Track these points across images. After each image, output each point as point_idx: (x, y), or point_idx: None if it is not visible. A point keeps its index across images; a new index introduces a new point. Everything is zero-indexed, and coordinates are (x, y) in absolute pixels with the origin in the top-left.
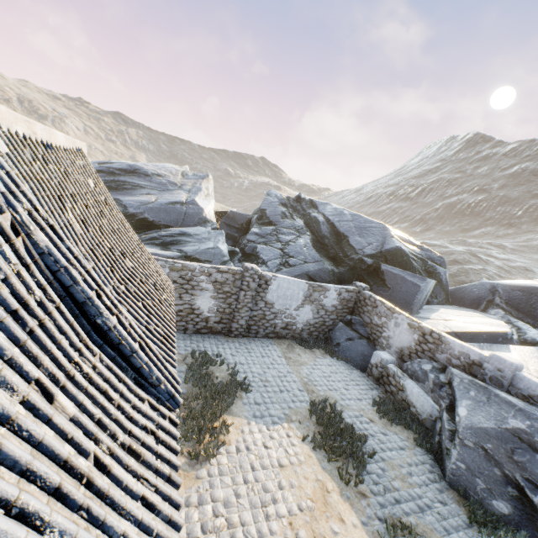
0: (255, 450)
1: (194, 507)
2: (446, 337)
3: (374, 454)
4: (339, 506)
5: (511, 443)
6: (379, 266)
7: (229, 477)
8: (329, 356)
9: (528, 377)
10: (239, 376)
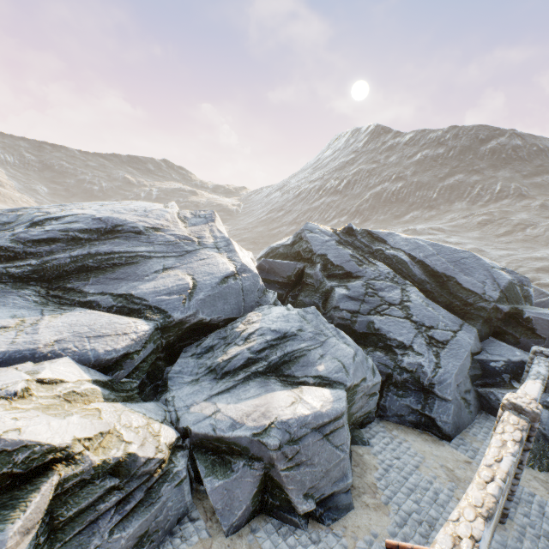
0: None
1: None
2: None
3: None
4: None
5: None
6: (519, 313)
7: None
8: None
9: None
10: None
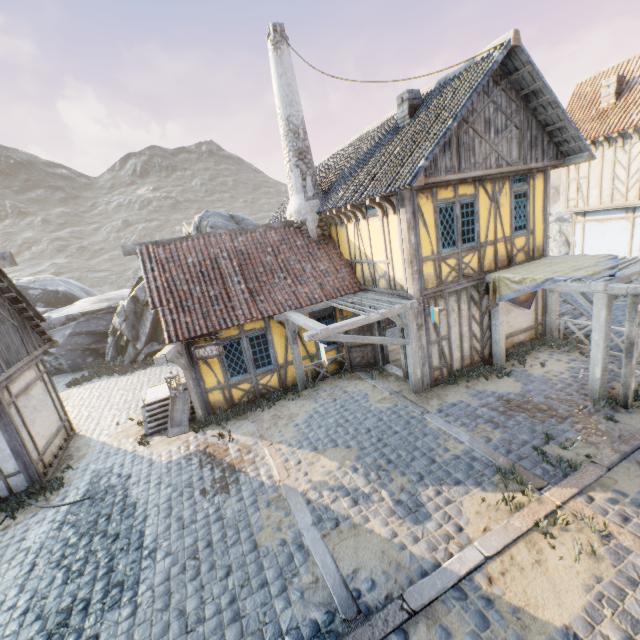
0: None
1: None
2: None
3: None
4: None
5: (74, 339)
6: None
7: None
8: None
9: (57, 317)
10: None
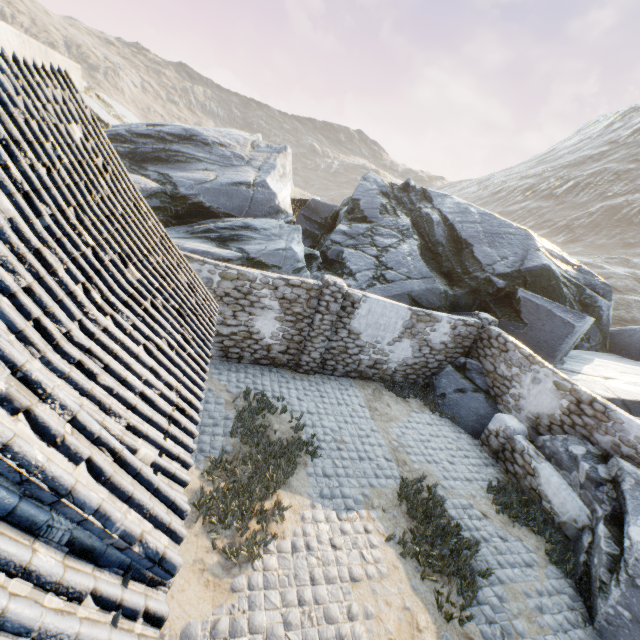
0: (319, 550)
1: (223, 639)
2: (618, 412)
3: (489, 574)
4: None
5: None
6: (514, 292)
7: (278, 592)
8: (429, 411)
9: None
10: (305, 431)
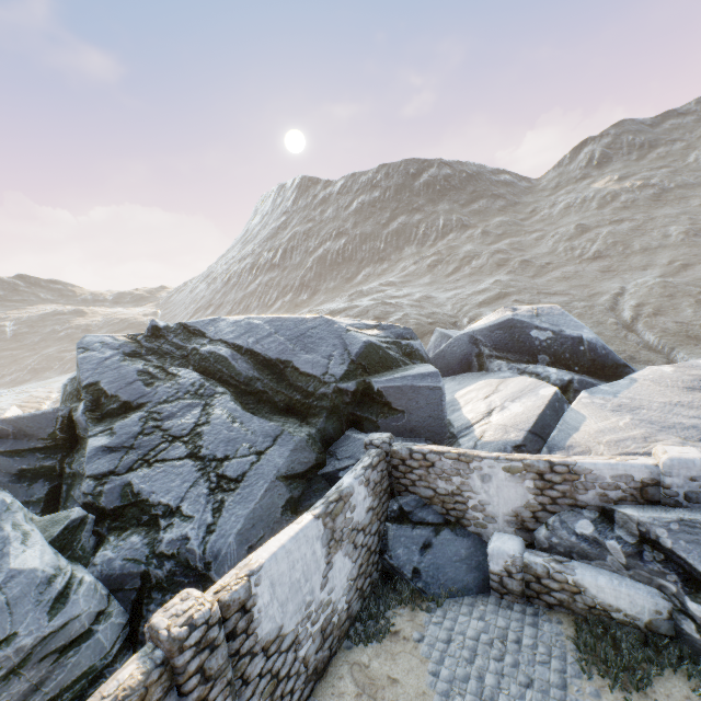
0: None
1: None
2: (580, 463)
3: None
4: None
5: None
6: (369, 386)
7: None
8: (424, 613)
9: None
10: None
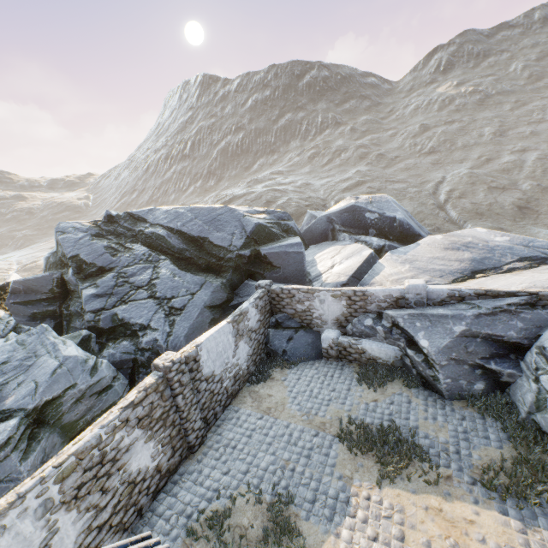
0: None
1: None
2: (368, 290)
3: (415, 432)
4: (457, 512)
5: (463, 343)
6: (258, 253)
7: None
8: (288, 369)
9: (434, 288)
10: (263, 492)
